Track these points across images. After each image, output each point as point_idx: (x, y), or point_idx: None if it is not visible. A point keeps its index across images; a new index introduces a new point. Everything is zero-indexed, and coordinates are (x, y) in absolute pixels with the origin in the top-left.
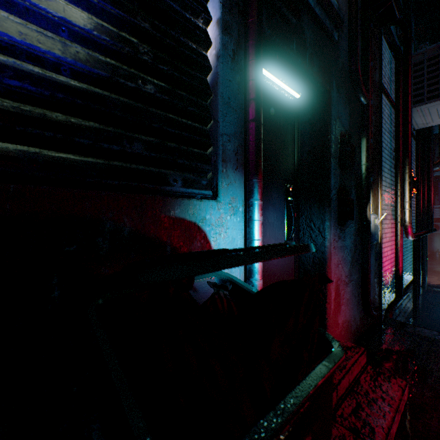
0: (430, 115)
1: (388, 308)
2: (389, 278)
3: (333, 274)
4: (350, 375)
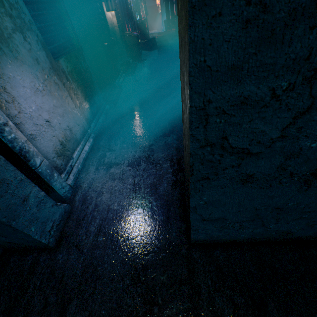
0: None
1: None
2: None
3: None
4: None
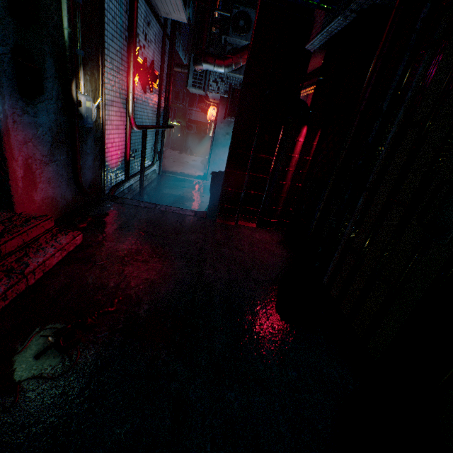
0: (167, 5)
1: (113, 187)
2: (118, 163)
3: (17, 152)
4: (27, 237)
